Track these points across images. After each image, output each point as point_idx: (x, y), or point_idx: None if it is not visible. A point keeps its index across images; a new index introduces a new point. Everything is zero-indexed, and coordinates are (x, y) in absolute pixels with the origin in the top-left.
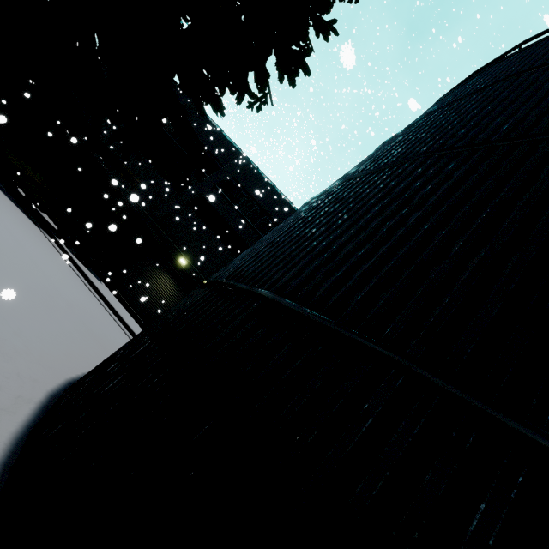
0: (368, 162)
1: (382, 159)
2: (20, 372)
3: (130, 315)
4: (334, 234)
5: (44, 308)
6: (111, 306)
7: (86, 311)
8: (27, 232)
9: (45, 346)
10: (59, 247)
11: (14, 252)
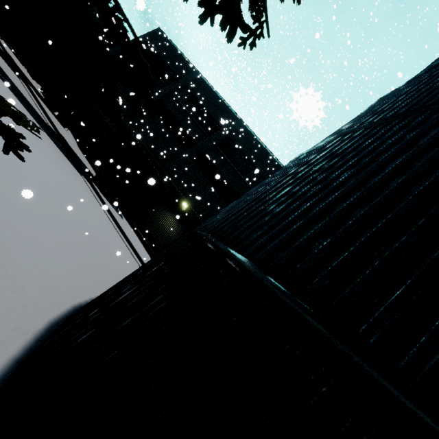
0: (366, 116)
1: (386, 111)
2: (26, 302)
3: (143, 244)
4: (334, 195)
5: (68, 240)
6: (127, 238)
7: (105, 242)
8: (70, 178)
9: (60, 274)
10: (94, 190)
11: (54, 193)
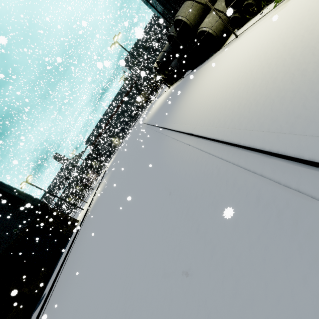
0: None
1: None
2: None
3: None
4: None
5: None
6: None
7: None
8: None
9: None
10: None
11: None
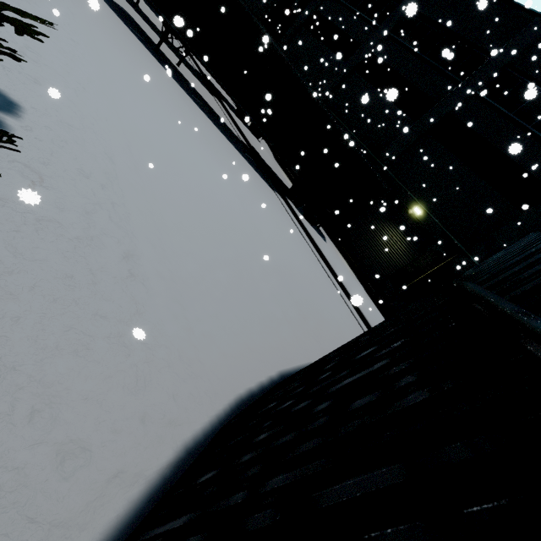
0: None
1: None
2: (148, 411)
3: (355, 273)
4: None
5: (245, 283)
6: (331, 268)
7: (299, 278)
8: (259, 197)
9: (224, 341)
10: (289, 207)
11: (234, 219)
